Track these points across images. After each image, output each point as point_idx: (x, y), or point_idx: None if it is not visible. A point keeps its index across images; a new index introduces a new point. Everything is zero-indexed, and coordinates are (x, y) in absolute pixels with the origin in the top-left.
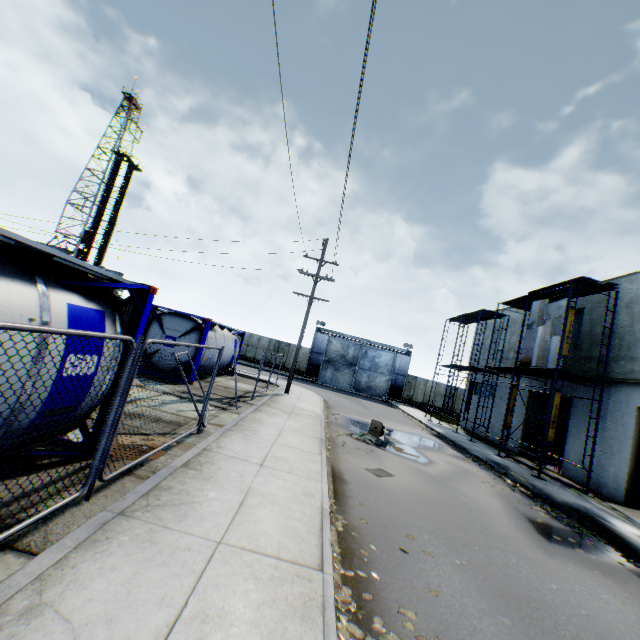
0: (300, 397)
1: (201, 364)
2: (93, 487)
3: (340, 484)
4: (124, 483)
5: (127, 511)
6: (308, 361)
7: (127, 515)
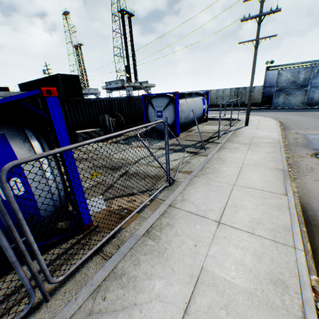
0: (257, 126)
1: (181, 122)
2: (44, 295)
3: None
4: (88, 268)
5: None
6: (261, 95)
7: None
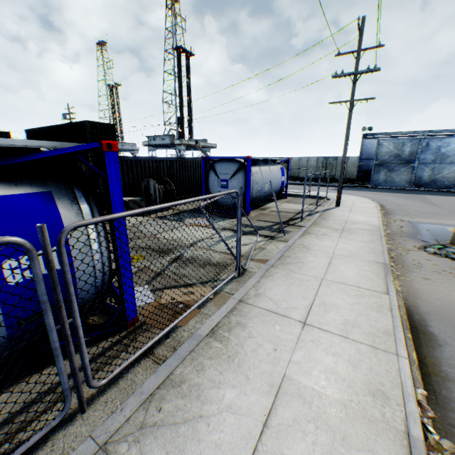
0: (352, 208)
1: (253, 197)
2: (81, 402)
3: (427, 347)
4: (135, 373)
5: (112, 441)
6: (357, 169)
7: (107, 452)
